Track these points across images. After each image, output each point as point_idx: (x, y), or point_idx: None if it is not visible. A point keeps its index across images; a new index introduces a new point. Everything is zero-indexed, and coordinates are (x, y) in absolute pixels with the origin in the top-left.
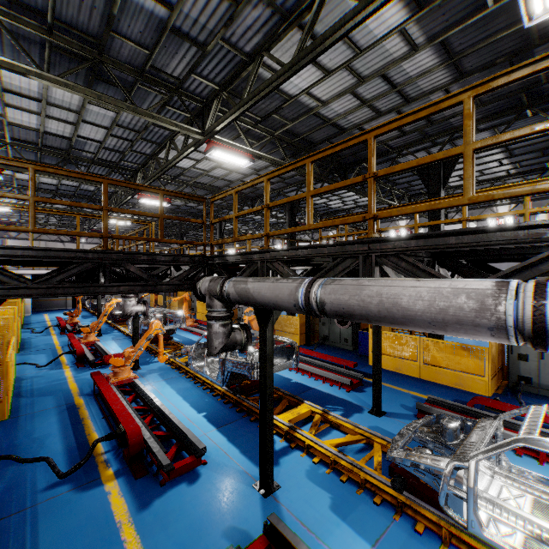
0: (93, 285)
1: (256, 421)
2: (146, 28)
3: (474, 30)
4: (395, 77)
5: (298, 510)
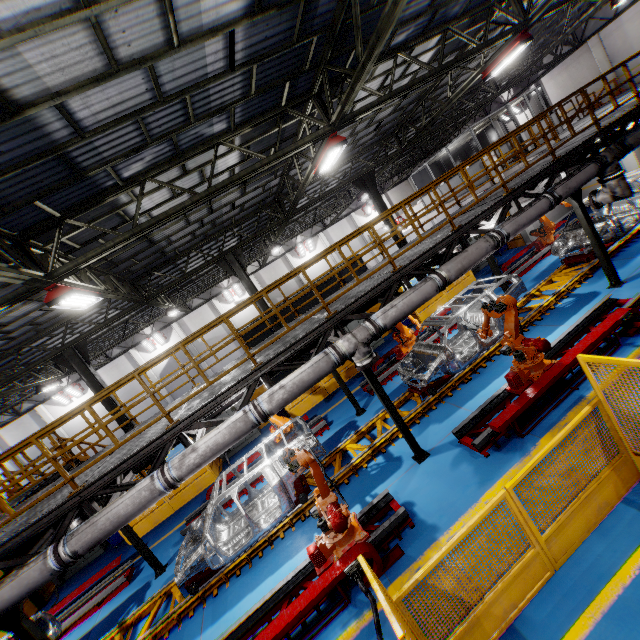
0: None
1: None
2: None
3: None
4: None
5: None
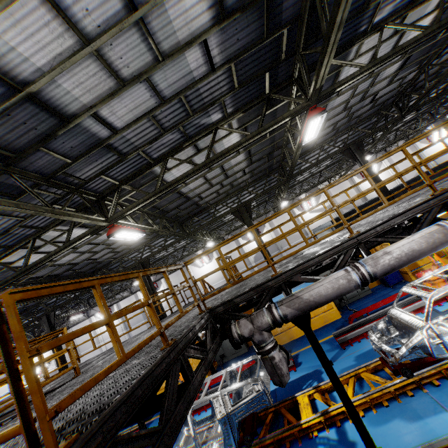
0: (188, 388)
1: (291, 443)
2: (80, 144)
3: (260, 145)
4: (225, 166)
5: (408, 443)
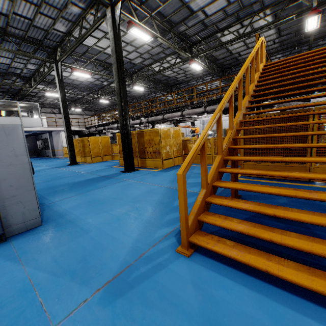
0: None
1: None
2: None
3: None
4: None
5: None
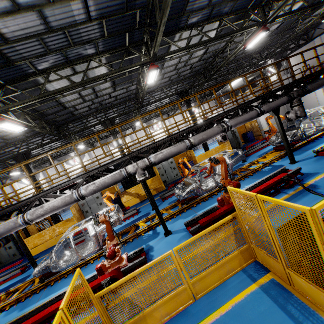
0: None
1: None
2: None
3: None
4: None
5: None
